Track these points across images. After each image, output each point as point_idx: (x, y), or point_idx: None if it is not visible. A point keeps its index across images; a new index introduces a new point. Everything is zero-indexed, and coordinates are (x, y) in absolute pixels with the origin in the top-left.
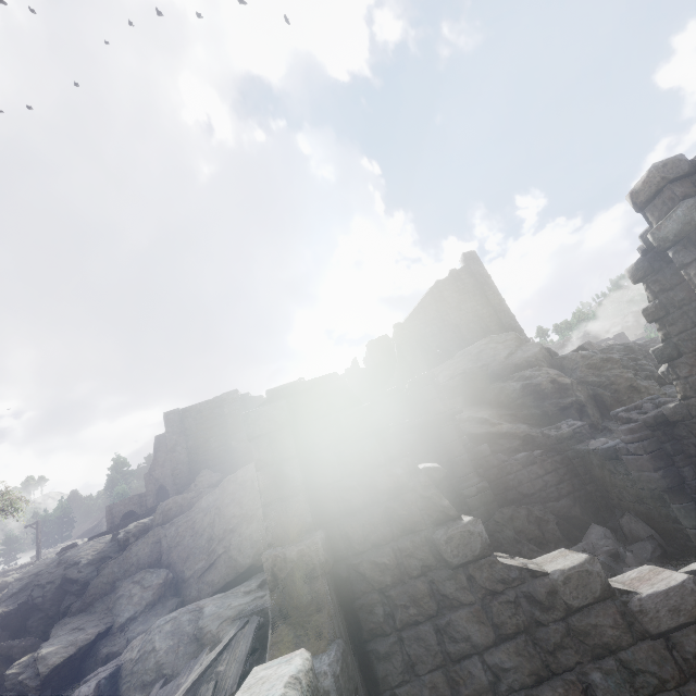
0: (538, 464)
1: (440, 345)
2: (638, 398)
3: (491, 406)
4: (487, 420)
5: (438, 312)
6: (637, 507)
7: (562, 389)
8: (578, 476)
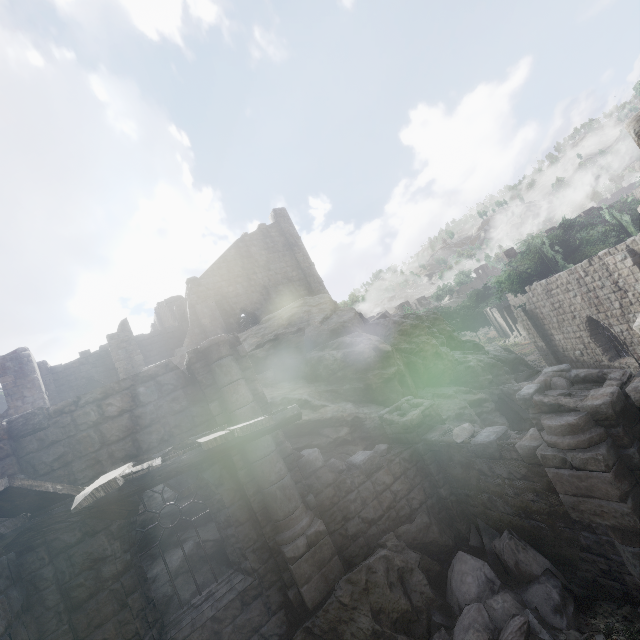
0: (385, 469)
1: (246, 307)
2: (441, 365)
3: (307, 380)
4: (308, 402)
5: (244, 269)
6: (517, 522)
7: (384, 358)
8: (428, 476)
